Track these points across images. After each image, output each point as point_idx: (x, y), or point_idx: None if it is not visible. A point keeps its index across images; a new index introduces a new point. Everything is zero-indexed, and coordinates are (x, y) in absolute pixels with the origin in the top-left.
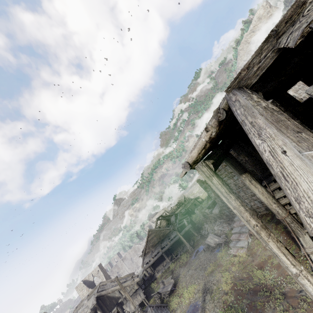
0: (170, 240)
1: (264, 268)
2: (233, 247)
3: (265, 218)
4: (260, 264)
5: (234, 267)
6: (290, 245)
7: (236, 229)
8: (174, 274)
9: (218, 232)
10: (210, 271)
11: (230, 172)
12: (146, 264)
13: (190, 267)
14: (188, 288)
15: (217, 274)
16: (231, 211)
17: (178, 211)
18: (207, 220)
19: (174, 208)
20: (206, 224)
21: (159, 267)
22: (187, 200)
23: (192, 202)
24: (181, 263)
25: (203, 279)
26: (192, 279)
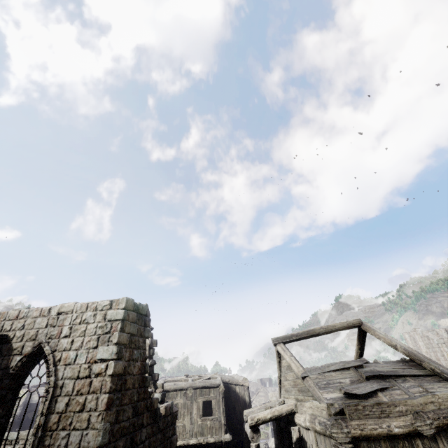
0: None
1: None
2: None
3: None
4: None
5: None
6: None
7: None
8: None
9: None
10: None
11: None
12: None
13: None
14: None
15: None
16: None
17: None
18: None
19: None
20: None
21: None
22: None
23: None
24: None
25: None
26: None
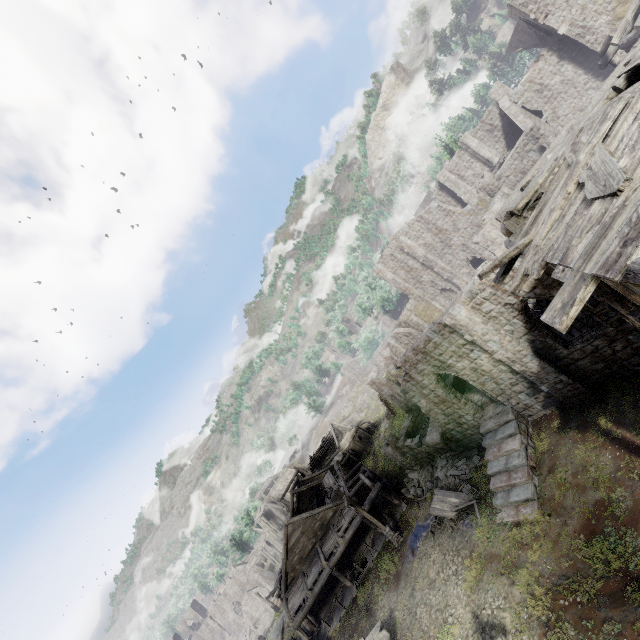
0: (342, 532)
1: (600, 533)
2: (504, 506)
3: (547, 425)
4: (587, 526)
5: (529, 551)
6: (635, 467)
7: (495, 464)
8: (377, 613)
9: (449, 482)
10: (474, 579)
11: (462, 344)
12: (295, 611)
13: (412, 583)
14: (432, 639)
15: (496, 580)
16: (466, 428)
17: (327, 461)
18: (413, 463)
19: (316, 456)
20: (412, 471)
21: (327, 609)
22: (339, 432)
23: (353, 433)
24: (383, 581)
25: (465, 604)
26: (433, 613)
